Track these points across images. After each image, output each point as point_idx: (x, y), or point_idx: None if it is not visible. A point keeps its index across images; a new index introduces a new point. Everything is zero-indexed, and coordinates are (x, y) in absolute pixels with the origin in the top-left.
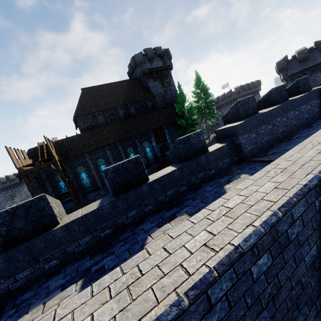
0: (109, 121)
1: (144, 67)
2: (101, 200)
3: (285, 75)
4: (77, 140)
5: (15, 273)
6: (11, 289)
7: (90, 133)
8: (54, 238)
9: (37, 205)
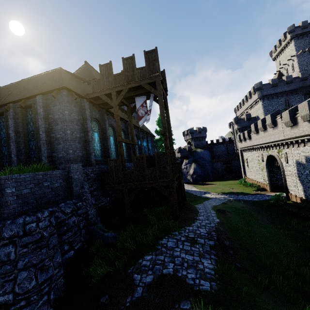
0: None
1: None
2: None
3: (192, 136)
4: None
5: None
6: None
7: None
8: None
9: None
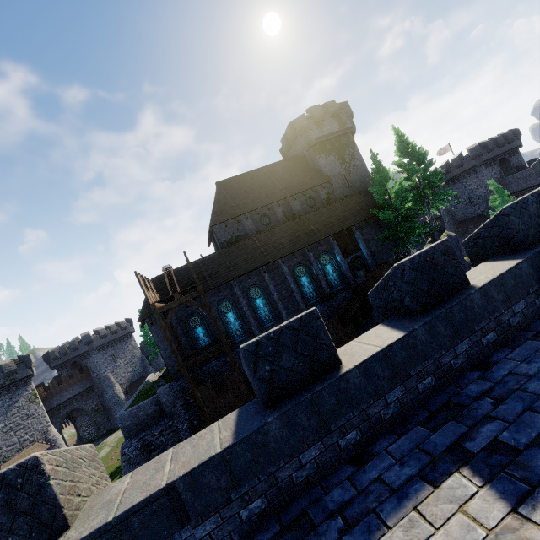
0: (261, 227)
1: (310, 136)
2: (388, 325)
3: None
4: (218, 261)
5: (299, 451)
6: (295, 481)
7: (236, 248)
8: (349, 388)
9: (308, 327)
